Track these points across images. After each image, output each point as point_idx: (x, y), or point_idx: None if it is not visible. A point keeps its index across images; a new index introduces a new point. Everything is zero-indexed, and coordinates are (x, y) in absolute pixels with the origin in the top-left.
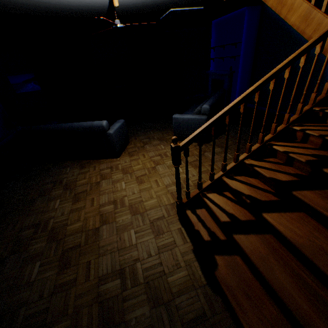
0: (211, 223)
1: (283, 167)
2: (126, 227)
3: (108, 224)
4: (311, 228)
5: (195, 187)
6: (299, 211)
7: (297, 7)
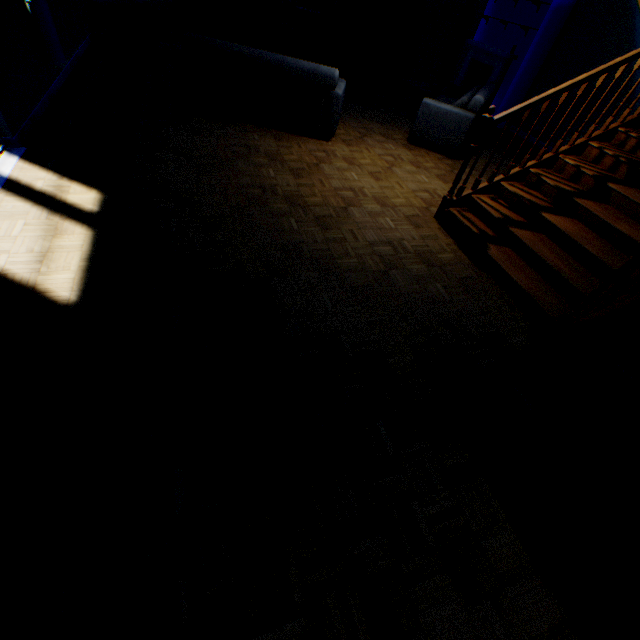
0: (479, 225)
1: (567, 183)
2: (379, 215)
3: (355, 207)
4: (578, 227)
5: None
6: (571, 218)
7: None
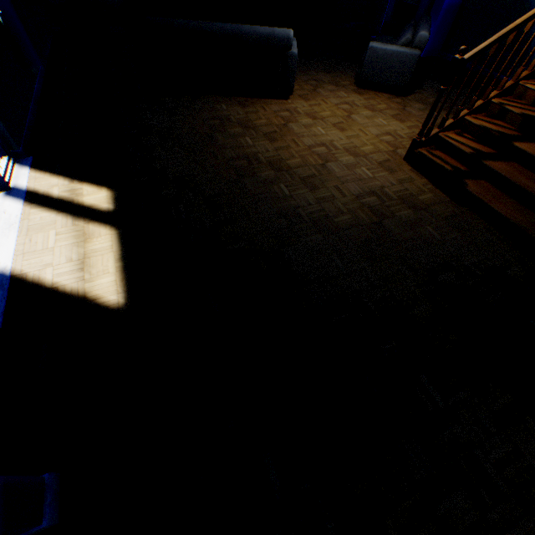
0: (450, 161)
1: (530, 108)
2: (354, 166)
3: (332, 162)
4: None
5: (410, 140)
6: None
7: None
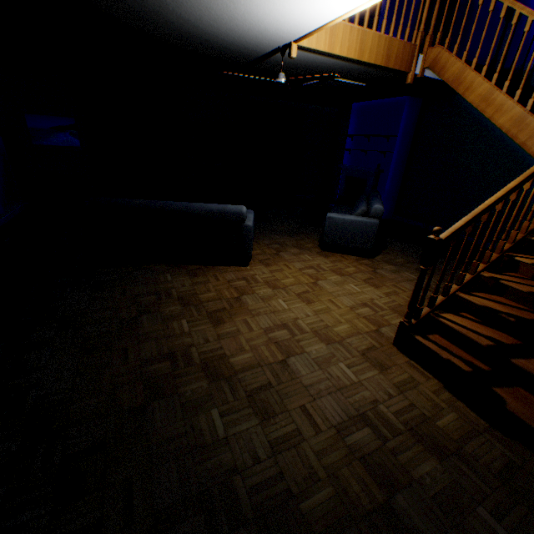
0: (459, 351)
1: (533, 282)
2: (329, 360)
3: (296, 355)
4: None
5: (393, 312)
6: None
7: (507, 110)
